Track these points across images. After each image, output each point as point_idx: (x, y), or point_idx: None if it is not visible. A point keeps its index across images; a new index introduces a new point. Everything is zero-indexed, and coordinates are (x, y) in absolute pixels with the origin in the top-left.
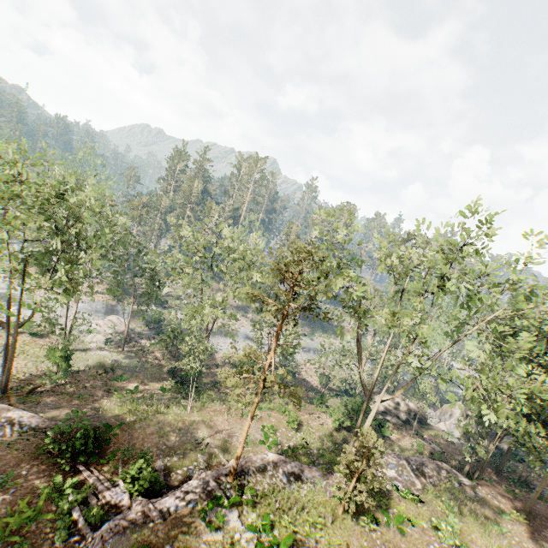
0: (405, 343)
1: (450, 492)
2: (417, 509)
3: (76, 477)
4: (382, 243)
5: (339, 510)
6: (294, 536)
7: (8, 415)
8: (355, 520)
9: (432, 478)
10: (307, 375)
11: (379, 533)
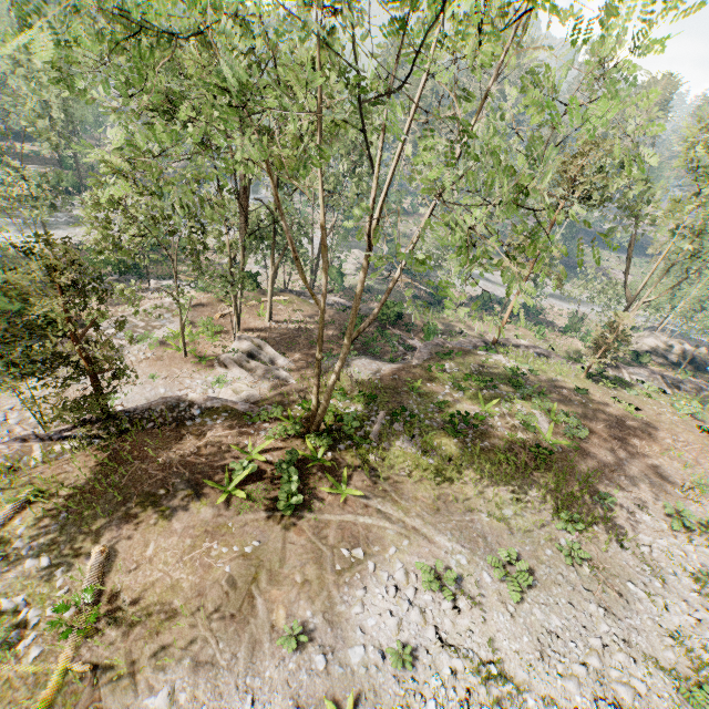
0: (705, 284)
1: (704, 402)
2: (659, 397)
3: (389, 330)
4: (687, 131)
5: (581, 376)
6: (543, 374)
7: (331, 299)
8: (595, 383)
9: (688, 392)
10: (554, 318)
11: (615, 393)
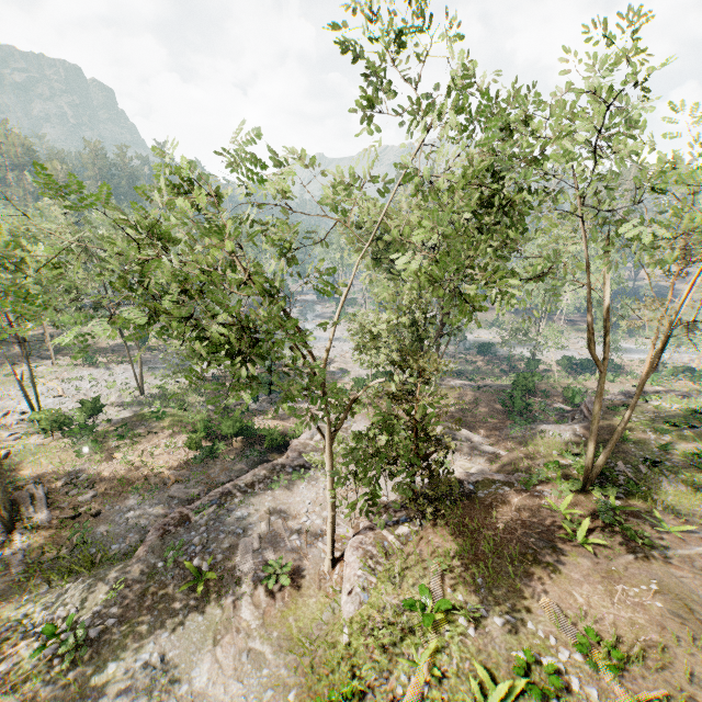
0: None
1: None
2: None
3: (532, 398)
4: None
5: None
6: None
7: (457, 382)
8: None
9: None
10: (631, 369)
11: None
